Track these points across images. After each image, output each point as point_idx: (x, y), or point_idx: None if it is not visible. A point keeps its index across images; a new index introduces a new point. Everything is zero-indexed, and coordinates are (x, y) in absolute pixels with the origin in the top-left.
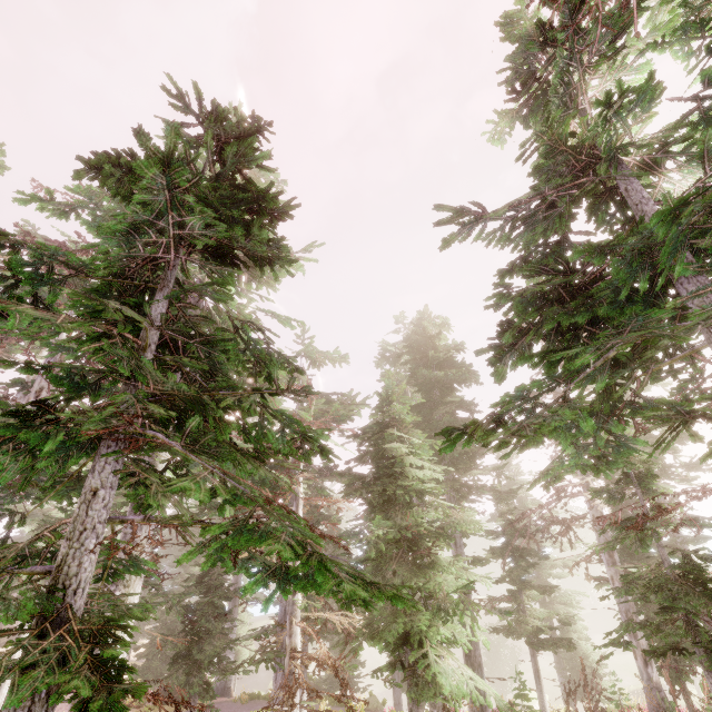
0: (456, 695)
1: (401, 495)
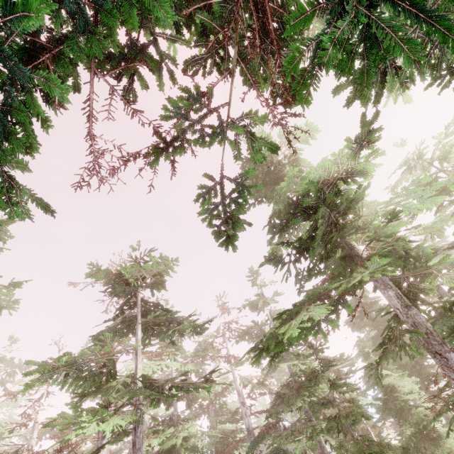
0: None
1: (403, 405)
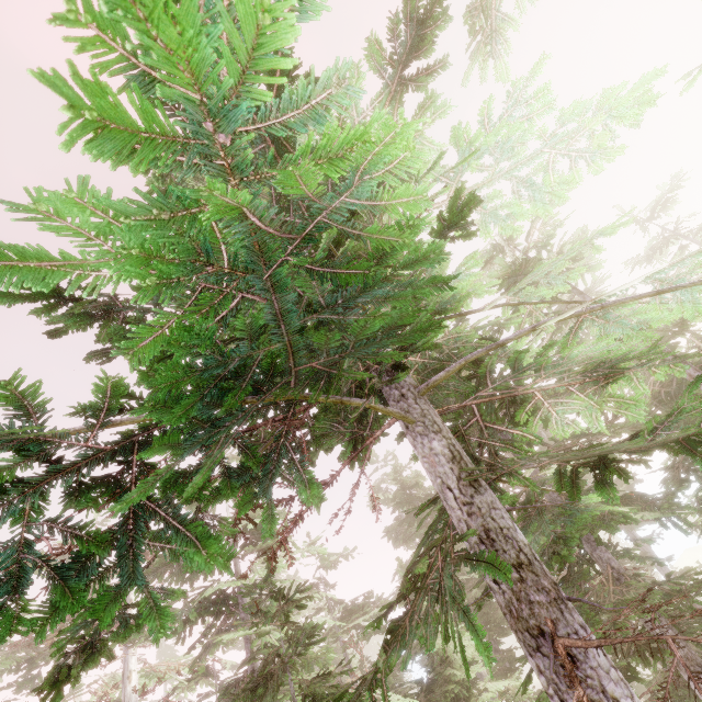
0: None
1: (459, 691)
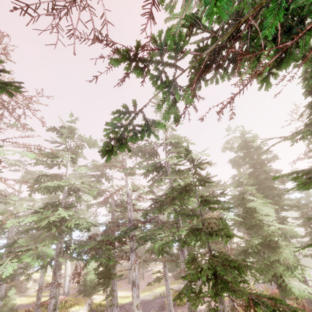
0: (301, 296)
1: (258, 222)
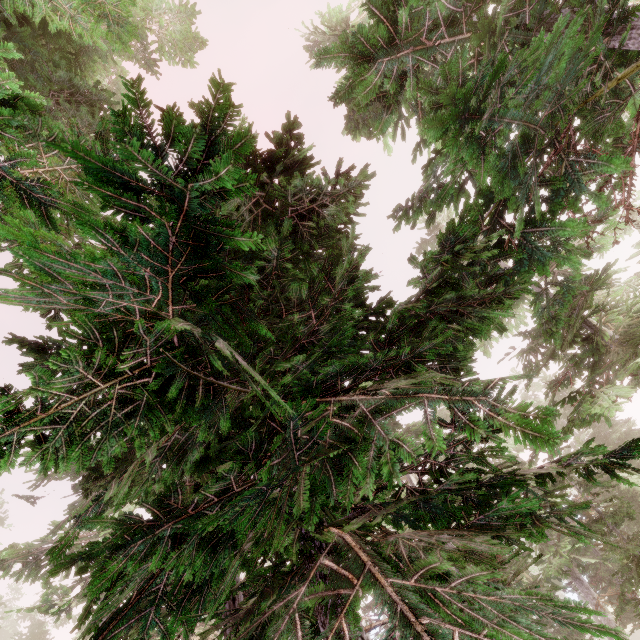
0: None
1: None
